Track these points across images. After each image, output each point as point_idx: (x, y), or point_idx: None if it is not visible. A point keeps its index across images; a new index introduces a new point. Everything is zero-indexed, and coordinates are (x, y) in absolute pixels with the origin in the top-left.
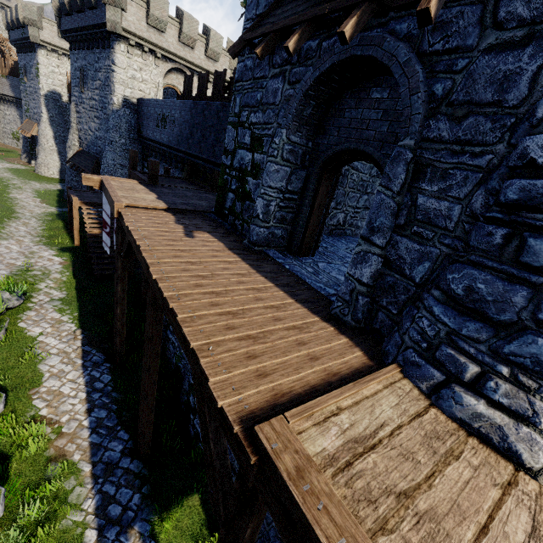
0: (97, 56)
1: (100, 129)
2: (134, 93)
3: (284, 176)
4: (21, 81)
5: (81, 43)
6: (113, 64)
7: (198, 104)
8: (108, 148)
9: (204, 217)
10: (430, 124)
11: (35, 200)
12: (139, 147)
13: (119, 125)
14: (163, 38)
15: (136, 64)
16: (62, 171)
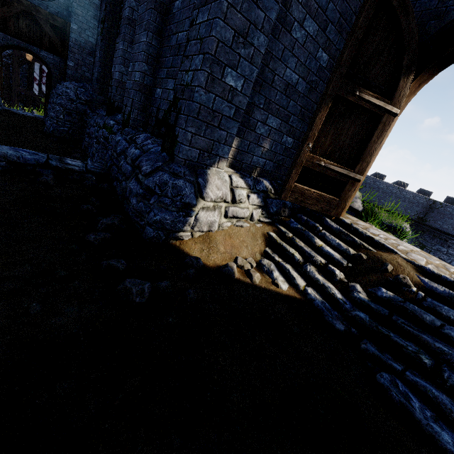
0: None
1: None
2: None
3: None
4: None
5: None
6: None
7: None
8: None
9: None
10: None
11: None
12: None
13: None
14: None
15: None
16: None
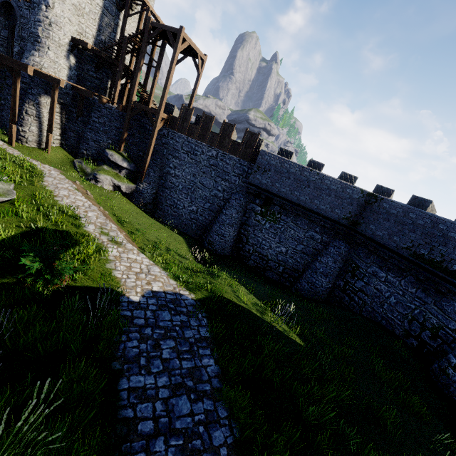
0: None
1: None
2: None
3: None
4: None
5: None
6: None
7: None
8: None
9: None
10: (21, 20)
11: None
12: None
13: None
14: None
15: None
16: None
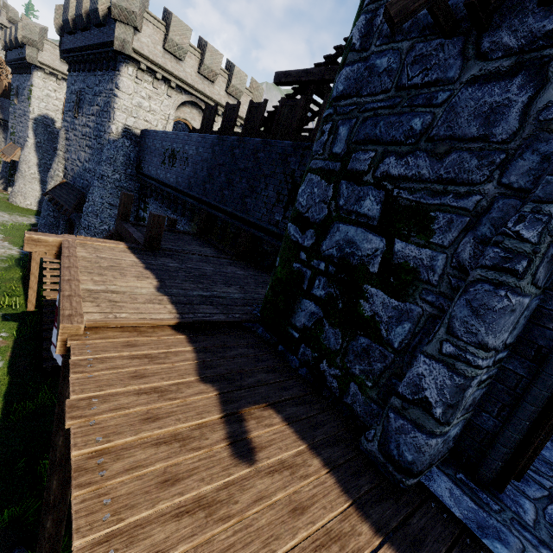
0: (98, 79)
1: (91, 160)
2: (138, 123)
3: (515, 316)
4: (11, 102)
5: (81, 65)
6: (116, 87)
7: (225, 140)
8: (96, 182)
9: (247, 336)
10: None
11: None
12: (136, 184)
13: (114, 158)
14: (180, 67)
15: (144, 91)
16: (42, 202)
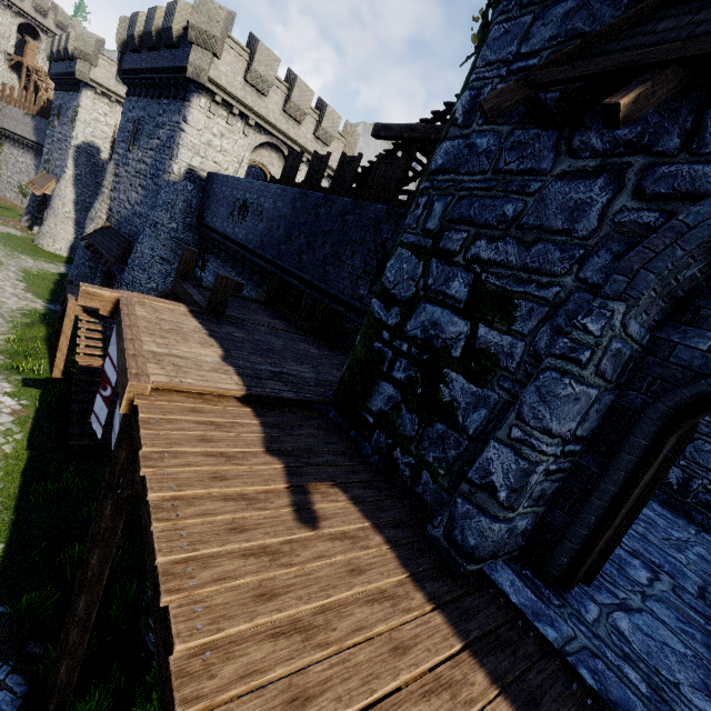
0: (163, 108)
1: (143, 203)
2: (205, 164)
3: (582, 406)
4: (50, 123)
5: (144, 89)
6: (184, 120)
7: (310, 196)
8: (148, 231)
9: (317, 417)
10: None
11: (16, 285)
12: (196, 237)
13: (172, 203)
14: (262, 102)
15: (217, 127)
16: (74, 248)
